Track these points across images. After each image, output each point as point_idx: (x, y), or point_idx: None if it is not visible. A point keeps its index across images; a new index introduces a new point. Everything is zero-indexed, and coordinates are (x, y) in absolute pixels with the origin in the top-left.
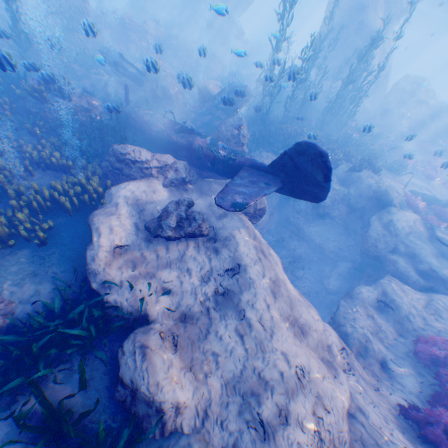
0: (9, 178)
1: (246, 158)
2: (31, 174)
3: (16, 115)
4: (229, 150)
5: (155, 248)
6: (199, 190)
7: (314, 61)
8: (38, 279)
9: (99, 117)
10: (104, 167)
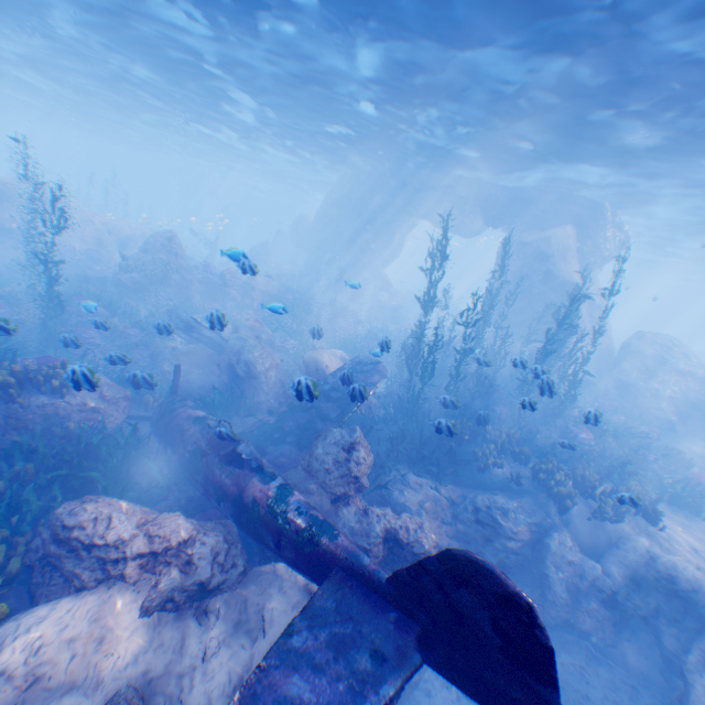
0: None
1: (339, 546)
2: None
3: None
4: (308, 517)
5: None
6: (235, 608)
7: (488, 321)
8: None
9: (112, 416)
10: (33, 548)
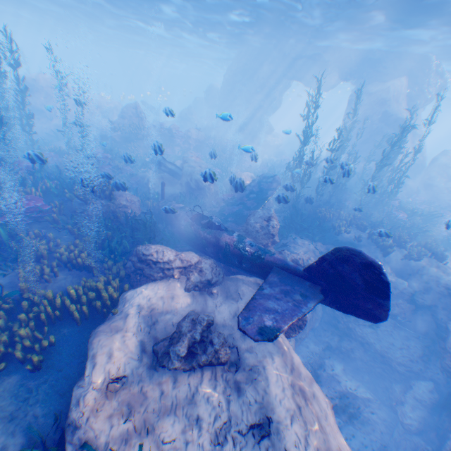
0: (30, 283)
1: (276, 258)
2: (55, 275)
3: (63, 214)
4: (257, 247)
5: (160, 381)
6: (223, 290)
7: (343, 148)
8: (12, 426)
9: (134, 211)
10: (126, 266)
